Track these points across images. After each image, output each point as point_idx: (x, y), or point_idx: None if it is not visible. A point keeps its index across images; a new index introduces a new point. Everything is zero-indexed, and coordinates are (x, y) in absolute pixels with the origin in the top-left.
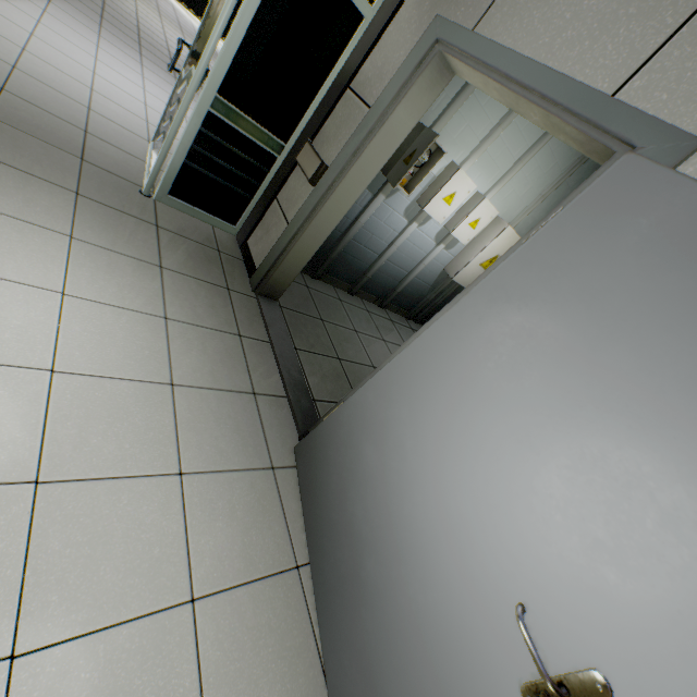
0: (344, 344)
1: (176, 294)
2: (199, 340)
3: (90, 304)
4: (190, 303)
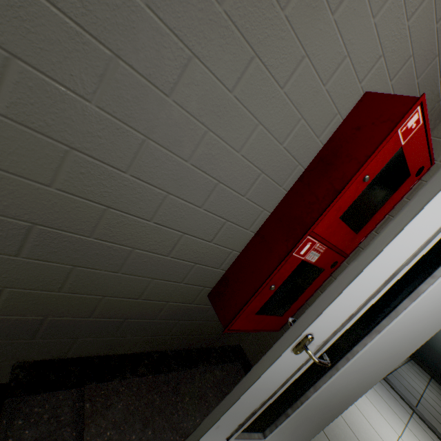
0: (406, 386)
1: (388, 402)
2: (417, 432)
3: (403, 436)
4: (393, 405)
